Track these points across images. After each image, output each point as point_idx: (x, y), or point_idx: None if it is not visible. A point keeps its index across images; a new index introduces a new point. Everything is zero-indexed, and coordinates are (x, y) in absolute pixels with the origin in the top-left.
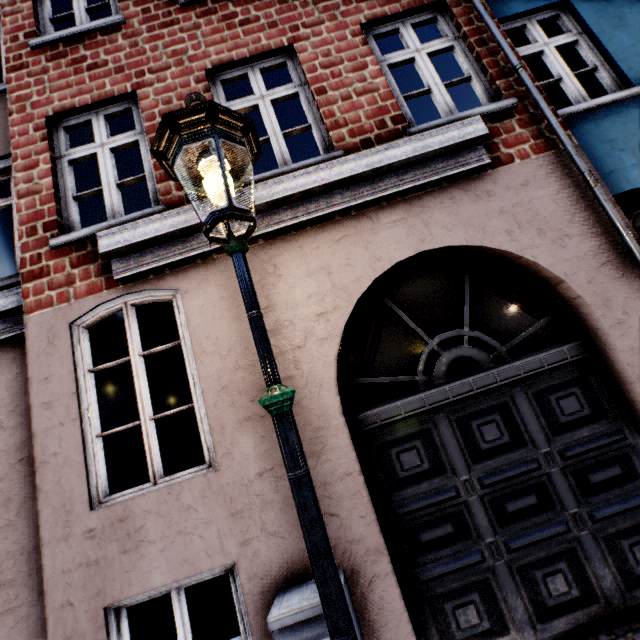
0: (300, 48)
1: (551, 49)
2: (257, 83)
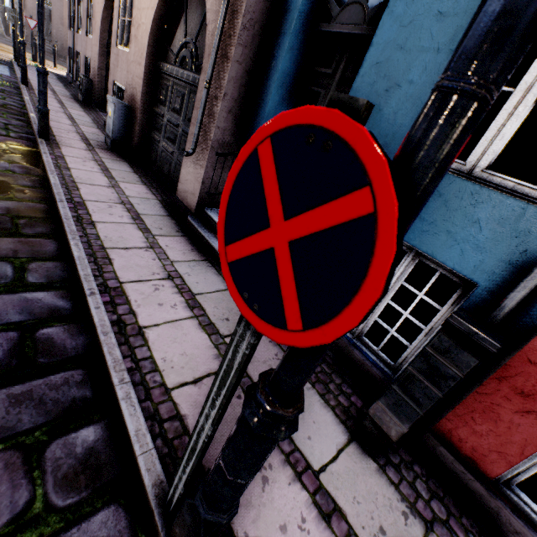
0: None
1: None
2: None
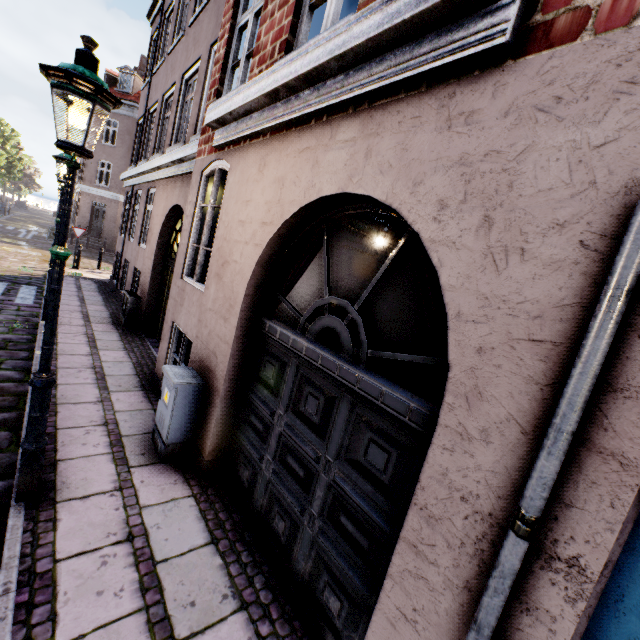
0: None
1: None
2: None
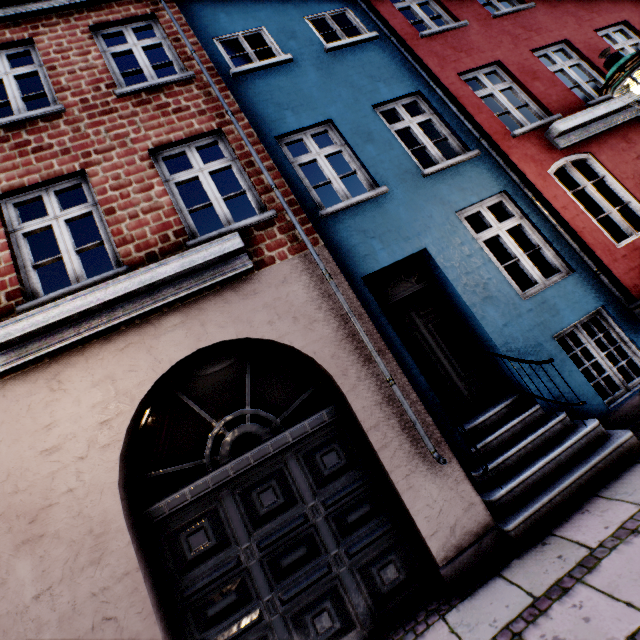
0: (92, 172)
1: (322, 158)
2: (51, 204)
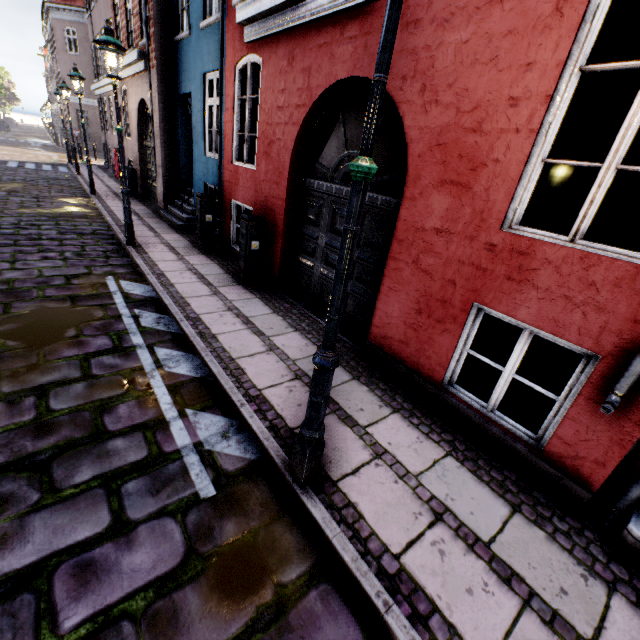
0: None
1: None
2: None
